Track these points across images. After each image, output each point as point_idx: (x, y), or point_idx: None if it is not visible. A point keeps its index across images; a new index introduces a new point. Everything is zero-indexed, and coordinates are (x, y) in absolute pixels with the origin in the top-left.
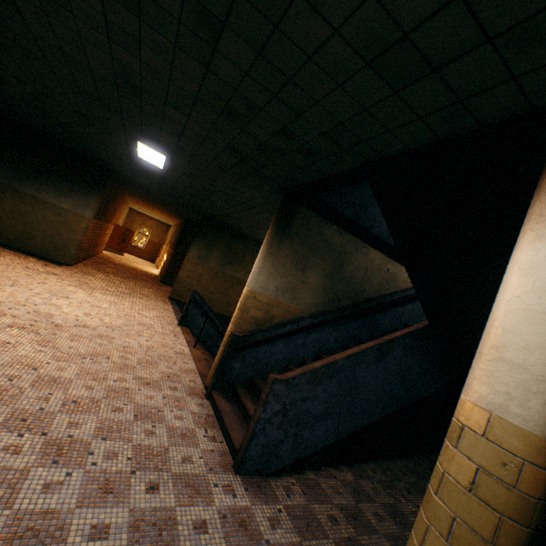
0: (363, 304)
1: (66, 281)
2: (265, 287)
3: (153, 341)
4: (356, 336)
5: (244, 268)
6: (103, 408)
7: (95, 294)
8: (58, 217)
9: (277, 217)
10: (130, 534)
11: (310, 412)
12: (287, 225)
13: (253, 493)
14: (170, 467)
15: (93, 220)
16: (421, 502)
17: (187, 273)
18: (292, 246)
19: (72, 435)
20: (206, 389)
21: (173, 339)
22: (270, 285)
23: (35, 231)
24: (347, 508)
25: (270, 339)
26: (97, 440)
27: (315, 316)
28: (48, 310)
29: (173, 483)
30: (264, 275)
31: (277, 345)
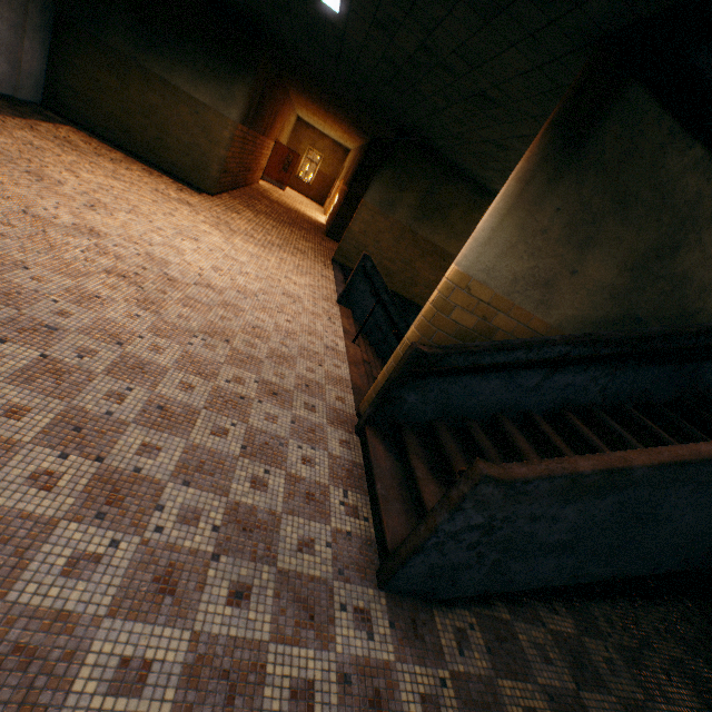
0: (690, 337)
1: (201, 217)
2: (493, 271)
3: (296, 324)
4: (644, 393)
5: (447, 229)
6: (199, 426)
7: (234, 241)
8: (195, 117)
9: (561, 113)
10: (180, 690)
11: (536, 538)
12: (582, 136)
13: (403, 635)
14: (276, 555)
15: (240, 126)
16: (690, 706)
17: (360, 226)
18: (576, 189)
19: (140, 468)
20: (357, 416)
21: (326, 324)
22: (503, 269)
23: (169, 138)
24: (560, 697)
25: (478, 368)
26: (175, 484)
27: (576, 344)
28: (165, 254)
29: (275, 590)
30: (498, 246)
31: (488, 381)
